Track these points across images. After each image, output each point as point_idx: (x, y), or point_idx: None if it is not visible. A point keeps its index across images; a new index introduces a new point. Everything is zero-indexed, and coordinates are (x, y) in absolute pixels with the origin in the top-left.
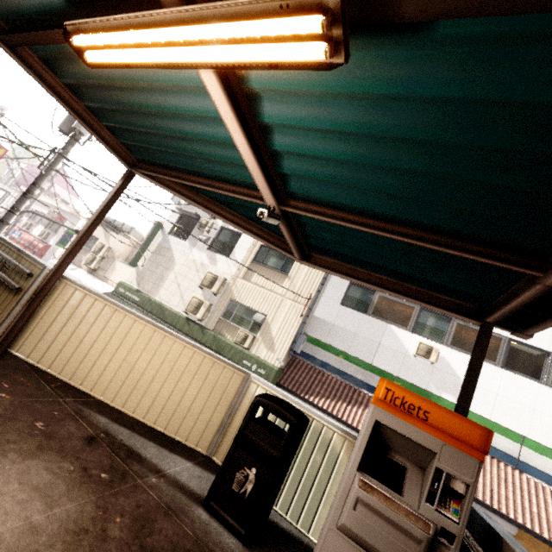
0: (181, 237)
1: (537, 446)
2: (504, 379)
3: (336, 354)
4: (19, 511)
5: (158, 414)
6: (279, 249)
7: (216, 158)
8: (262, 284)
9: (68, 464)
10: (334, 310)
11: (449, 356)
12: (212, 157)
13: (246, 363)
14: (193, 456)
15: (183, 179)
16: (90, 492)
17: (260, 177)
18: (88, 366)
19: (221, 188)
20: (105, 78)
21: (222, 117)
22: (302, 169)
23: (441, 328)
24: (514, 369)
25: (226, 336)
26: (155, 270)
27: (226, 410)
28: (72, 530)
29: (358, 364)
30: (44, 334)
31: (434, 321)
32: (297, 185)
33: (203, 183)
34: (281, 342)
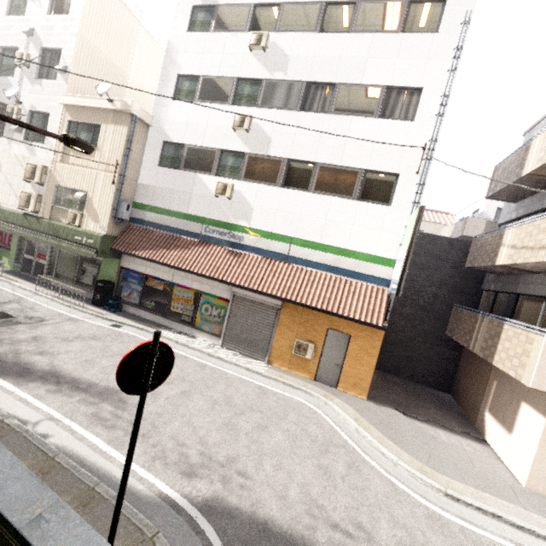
0: None
1: (301, 242)
2: (281, 196)
3: (160, 213)
4: None
5: None
6: None
7: None
8: (79, 163)
9: None
10: (153, 173)
11: (243, 189)
12: None
13: (77, 238)
14: None
15: None
16: None
17: None
18: None
19: None
20: None
21: None
22: None
23: (238, 165)
24: (290, 186)
25: (62, 221)
26: None
27: None
28: None
29: (177, 216)
30: None
31: (232, 160)
32: None
33: None
34: (103, 213)
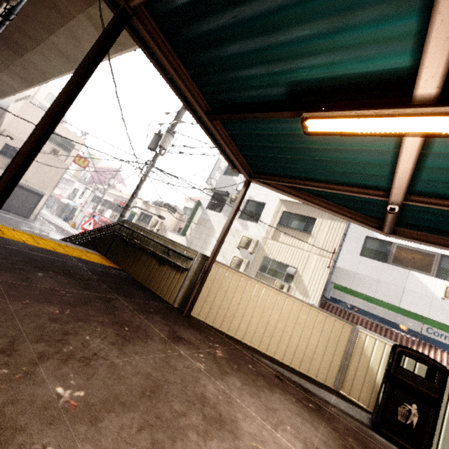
0: (216, 210)
1: None
2: None
3: (363, 299)
4: (307, 430)
5: (292, 356)
6: (369, 227)
7: (346, 171)
8: (289, 242)
9: (289, 396)
10: (354, 260)
11: None
12: (342, 170)
13: None
14: (329, 390)
15: (301, 185)
16: (317, 417)
17: (402, 185)
18: (237, 321)
19: (337, 189)
20: (276, 131)
21: (400, 154)
22: (442, 177)
23: None
24: None
25: None
26: (200, 237)
27: (342, 354)
28: (340, 446)
29: (385, 307)
30: (205, 299)
31: None
32: (425, 186)
33: (319, 186)
34: (314, 290)
